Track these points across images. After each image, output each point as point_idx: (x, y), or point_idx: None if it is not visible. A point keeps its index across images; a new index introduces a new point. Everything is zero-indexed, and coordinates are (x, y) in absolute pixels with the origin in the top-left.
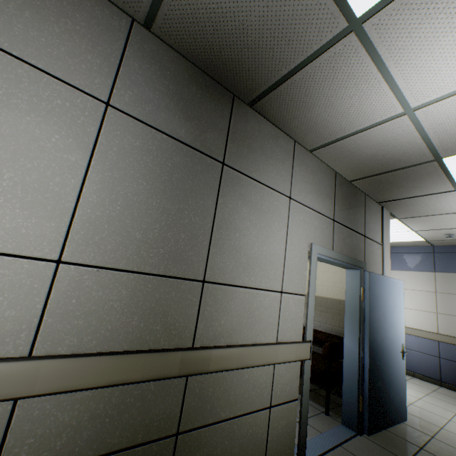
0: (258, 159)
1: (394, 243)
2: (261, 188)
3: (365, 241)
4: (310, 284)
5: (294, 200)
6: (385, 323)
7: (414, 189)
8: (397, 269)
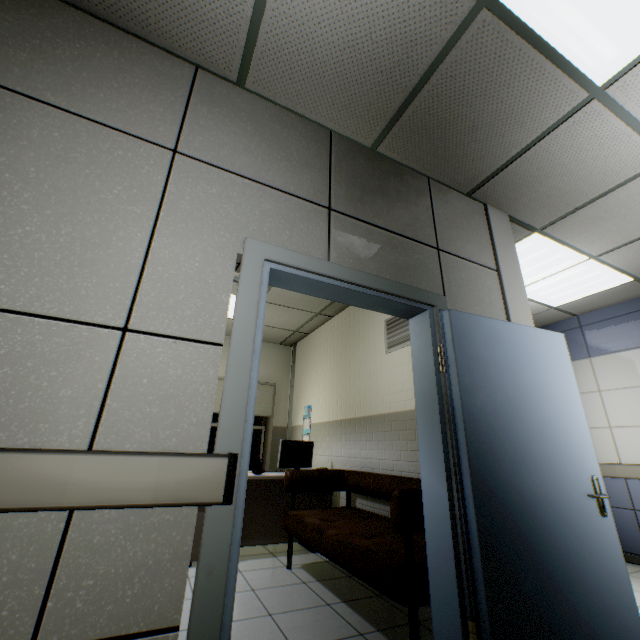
0: (68, 75)
1: (580, 303)
2: (70, 121)
3: (440, 258)
4: (236, 319)
5: (190, 157)
6: (523, 424)
7: (505, 125)
8: (604, 353)
